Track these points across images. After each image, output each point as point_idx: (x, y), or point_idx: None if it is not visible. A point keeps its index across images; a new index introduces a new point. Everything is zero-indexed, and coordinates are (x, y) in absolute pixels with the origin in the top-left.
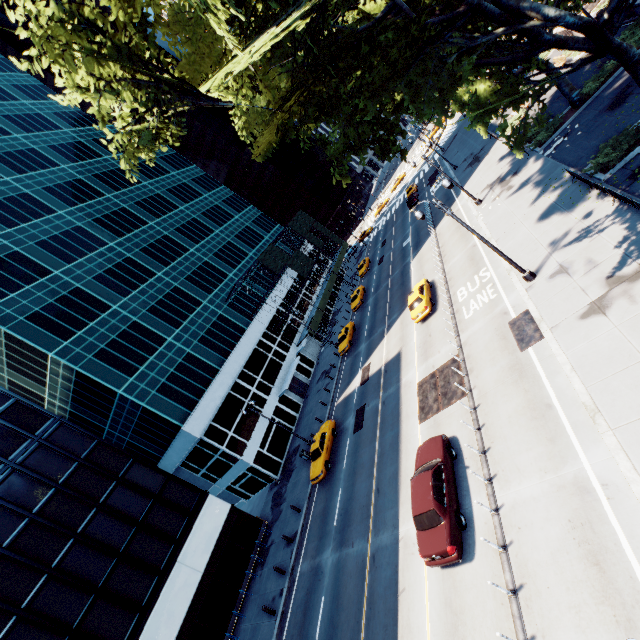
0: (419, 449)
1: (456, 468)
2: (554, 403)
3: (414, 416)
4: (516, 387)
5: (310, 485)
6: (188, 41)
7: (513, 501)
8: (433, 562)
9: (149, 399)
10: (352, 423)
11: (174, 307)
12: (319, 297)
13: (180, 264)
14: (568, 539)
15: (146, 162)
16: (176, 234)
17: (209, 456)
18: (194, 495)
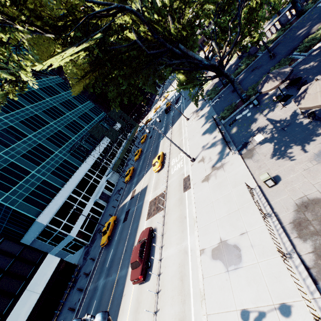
0: (141, 233)
1: (153, 241)
2: (187, 216)
3: (145, 217)
4: (178, 208)
5: (101, 247)
6: (33, 43)
7: (166, 256)
8: (134, 282)
9: (17, 205)
10: (123, 218)
11: (37, 154)
12: (121, 152)
13: (43, 131)
14: (177, 271)
15: (9, 96)
16: (42, 114)
17: (52, 233)
18: (39, 255)
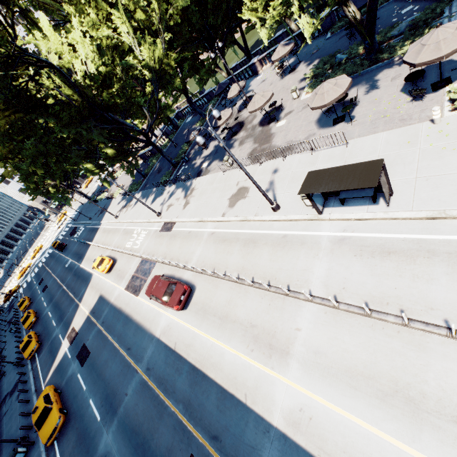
0: (146, 291)
1: None
2: (191, 230)
3: (132, 299)
4: (176, 240)
5: None
6: None
7: (197, 259)
8: (182, 303)
9: None
10: (76, 365)
11: None
12: None
13: None
14: (216, 245)
15: None
16: None
17: None
18: None
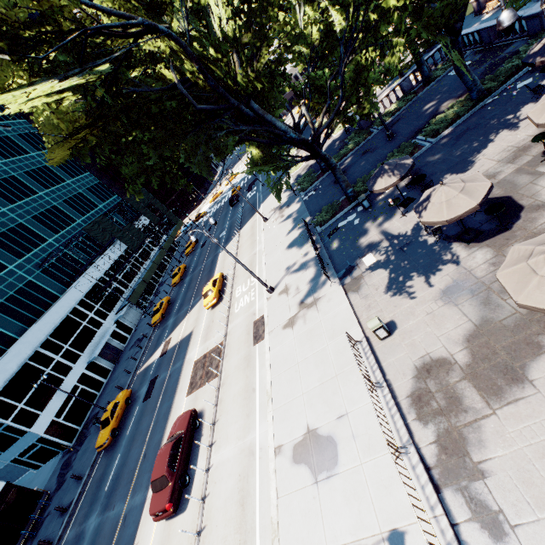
0: (175, 421)
1: (196, 436)
2: (257, 388)
3: (185, 390)
4: (244, 373)
5: (96, 452)
6: None
7: (218, 462)
8: (157, 518)
9: None
10: (144, 392)
11: None
12: (147, 268)
13: None
14: (235, 489)
15: None
16: None
17: None
18: None
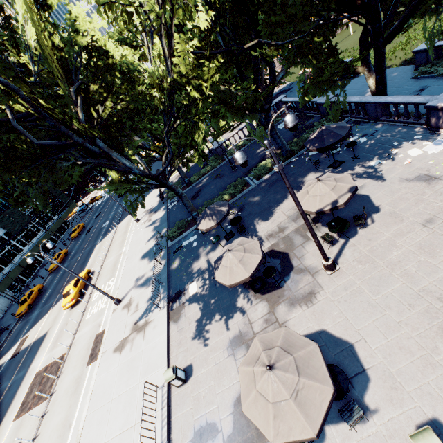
0: None
1: None
2: (73, 423)
3: (15, 411)
4: (69, 400)
5: None
6: None
7: None
8: None
9: None
10: None
11: None
12: (28, 251)
13: None
14: None
15: None
16: None
17: None
18: None
